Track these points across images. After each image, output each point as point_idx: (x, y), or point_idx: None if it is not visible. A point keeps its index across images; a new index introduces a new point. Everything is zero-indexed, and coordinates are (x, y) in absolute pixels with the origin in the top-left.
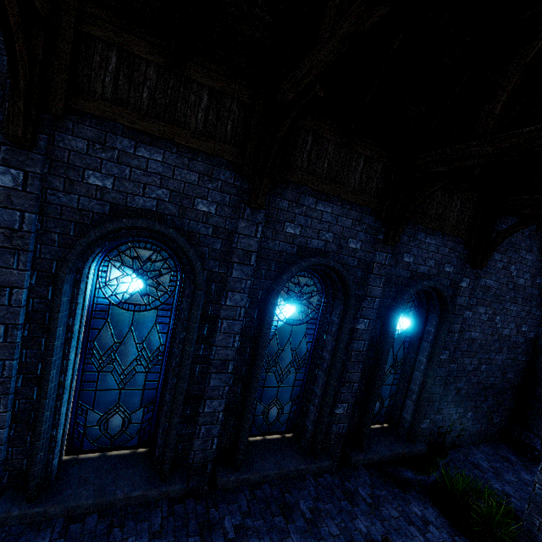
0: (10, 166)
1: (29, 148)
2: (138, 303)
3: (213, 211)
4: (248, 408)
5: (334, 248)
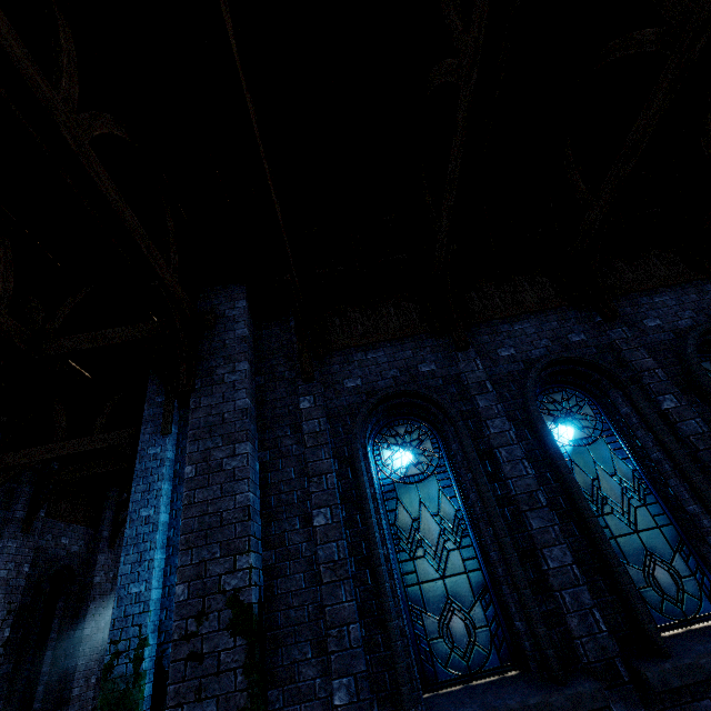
0: (305, 395)
1: (312, 382)
2: (415, 474)
3: (434, 368)
4: (602, 541)
5: (559, 349)
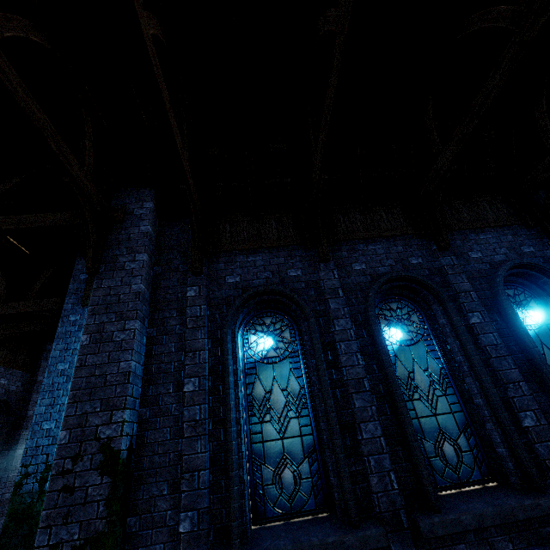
0: (193, 286)
1: (199, 275)
2: (273, 356)
3: (300, 273)
4: (405, 421)
5: (400, 268)
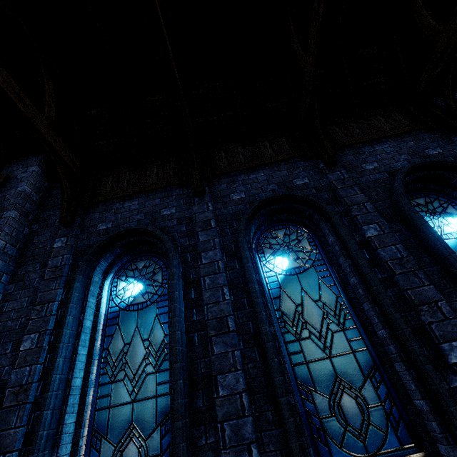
0: (62, 237)
1: (71, 226)
2: (140, 302)
3: (174, 211)
4: (271, 368)
5: (283, 191)
